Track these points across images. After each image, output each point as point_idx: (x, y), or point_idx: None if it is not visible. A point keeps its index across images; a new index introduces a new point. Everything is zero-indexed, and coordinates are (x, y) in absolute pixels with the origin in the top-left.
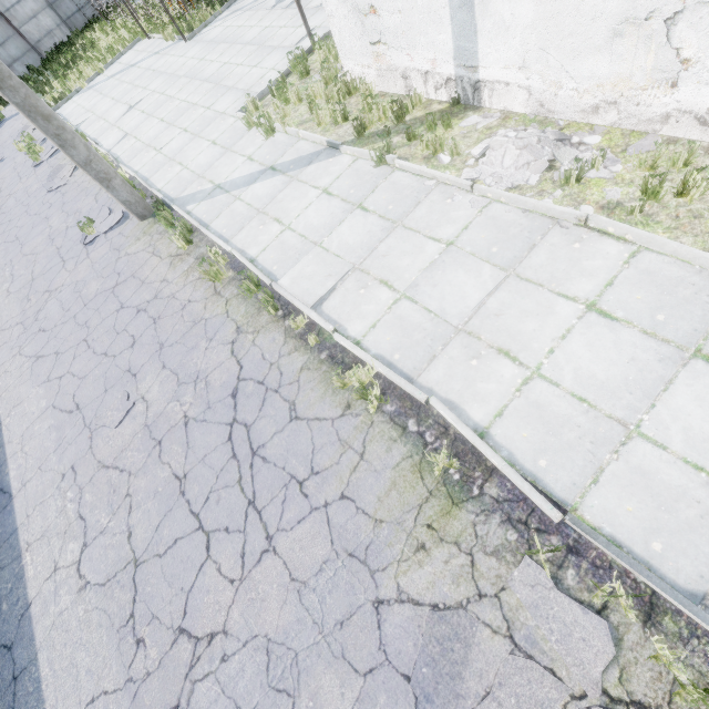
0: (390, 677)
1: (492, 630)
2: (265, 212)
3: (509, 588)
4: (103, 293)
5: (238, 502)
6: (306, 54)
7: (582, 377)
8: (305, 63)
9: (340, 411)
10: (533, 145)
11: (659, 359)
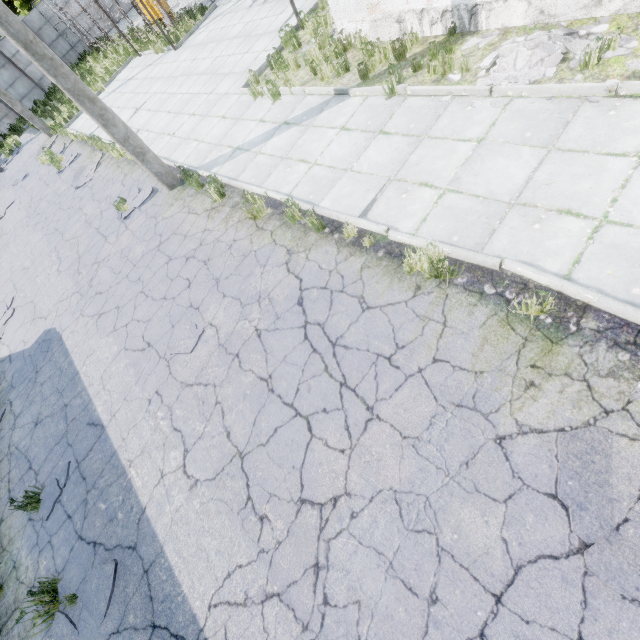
0: (532, 498)
1: (629, 439)
2: (288, 157)
3: (635, 400)
4: (149, 252)
5: (330, 386)
6: (294, 30)
7: None
8: (296, 36)
9: (411, 293)
10: (544, 43)
11: None
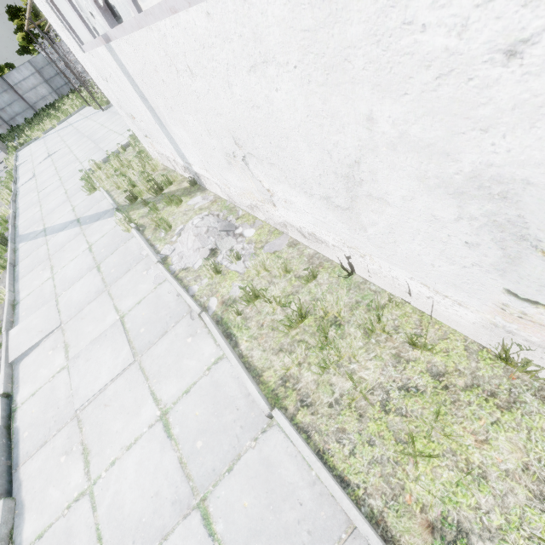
0: None
1: None
2: (51, 258)
3: None
4: None
5: None
6: None
7: (115, 505)
8: (135, 138)
9: None
10: (202, 234)
11: (173, 501)
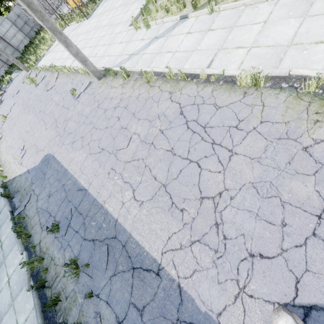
0: None
1: None
2: (160, 52)
3: None
4: (93, 110)
5: (206, 146)
6: None
7: None
8: None
9: (242, 96)
10: None
11: None
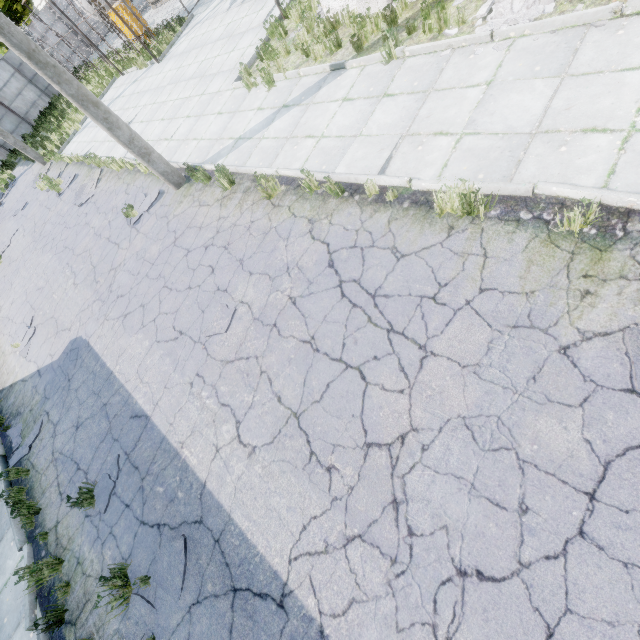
0: (609, 397)
1: None
2: (293, 136)
3: None
4: (166, 249)
5: (376, 335)
6: (279, 21)
7: None
8: (282, 25)
9: (445, 234)
10: None
11: None
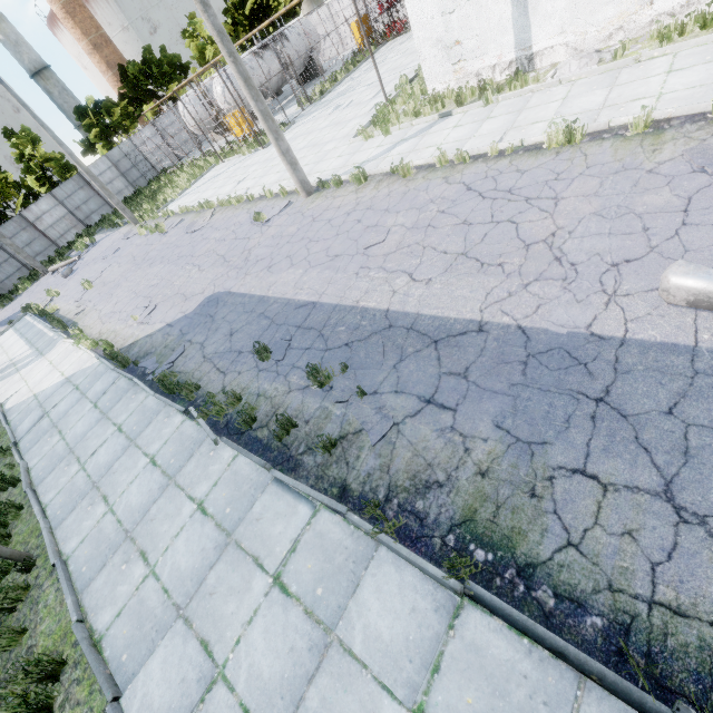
0: (682, 178)
1: None
2: (415, 150)
3: None
4: (305, 225)
5: (517, 204)
6: (386, 106)
7: (686, 84)
8: (391, 106)
9: (554, 156)
10: (586, 56)
11: None
